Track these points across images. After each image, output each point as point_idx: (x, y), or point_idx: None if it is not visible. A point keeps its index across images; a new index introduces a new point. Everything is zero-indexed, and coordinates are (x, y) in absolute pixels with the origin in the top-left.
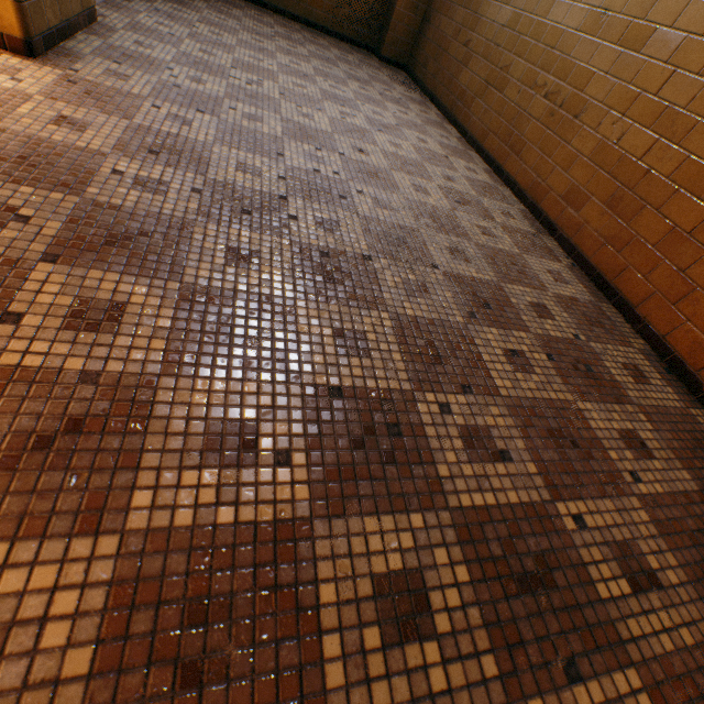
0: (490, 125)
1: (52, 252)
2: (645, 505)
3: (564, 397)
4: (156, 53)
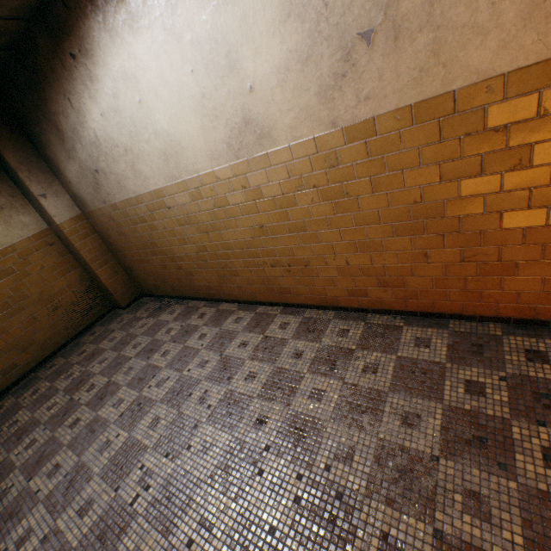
0: (251, 291)
1: None
2: None
3: None
4: None
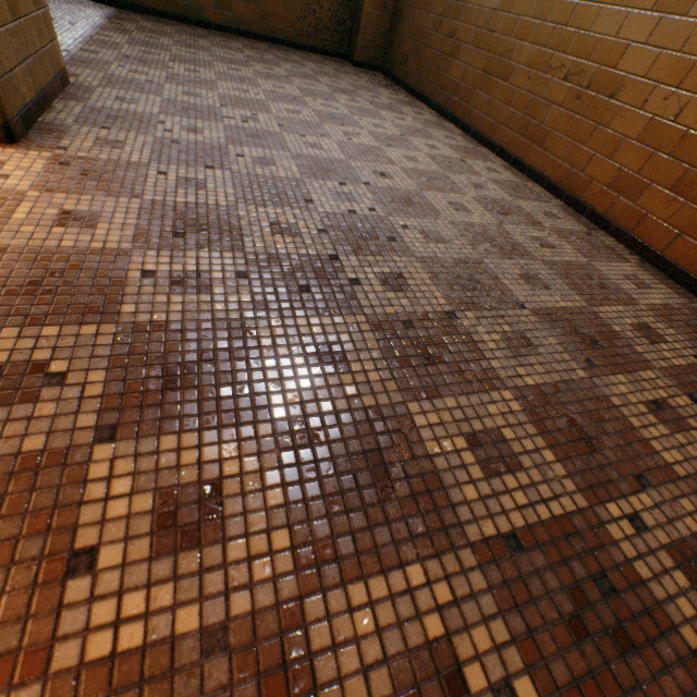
0: (498, 118)
1: (105, 422)
2: None
3: None
4: (141, 106)
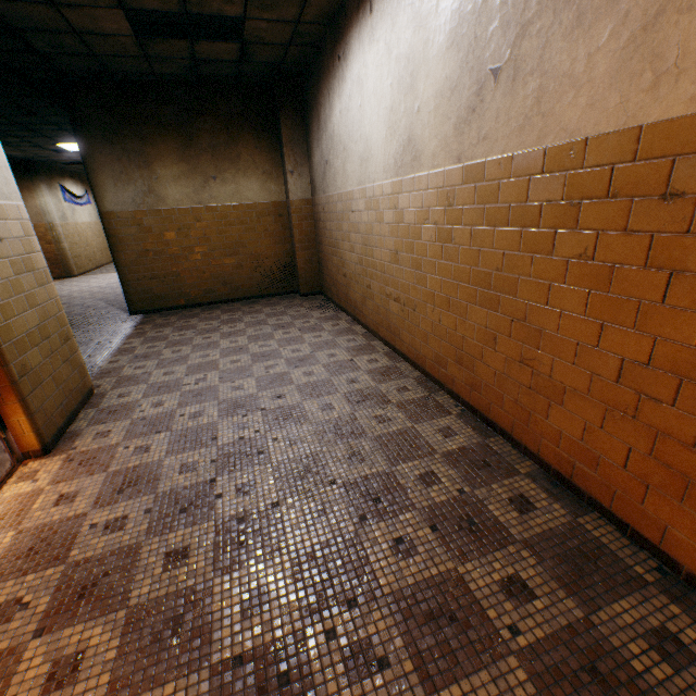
0: (377, 321)
1: (41, 626)
2: (523, 660)
3: (446, 567)
4: (132, 396)
